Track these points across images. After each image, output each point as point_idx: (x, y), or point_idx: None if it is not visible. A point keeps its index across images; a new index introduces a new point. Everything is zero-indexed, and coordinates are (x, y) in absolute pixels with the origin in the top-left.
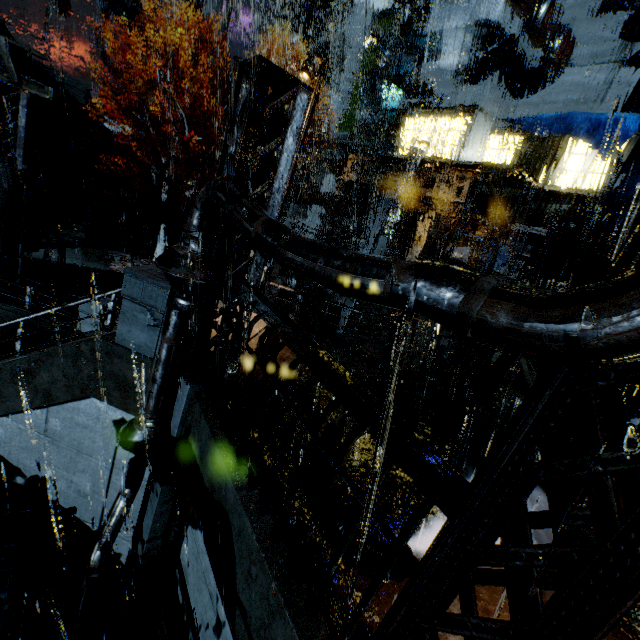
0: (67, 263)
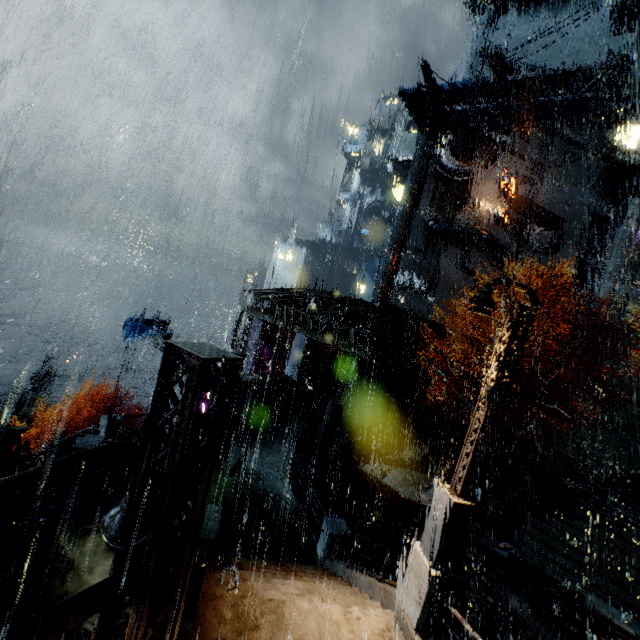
0: (382, 480)
